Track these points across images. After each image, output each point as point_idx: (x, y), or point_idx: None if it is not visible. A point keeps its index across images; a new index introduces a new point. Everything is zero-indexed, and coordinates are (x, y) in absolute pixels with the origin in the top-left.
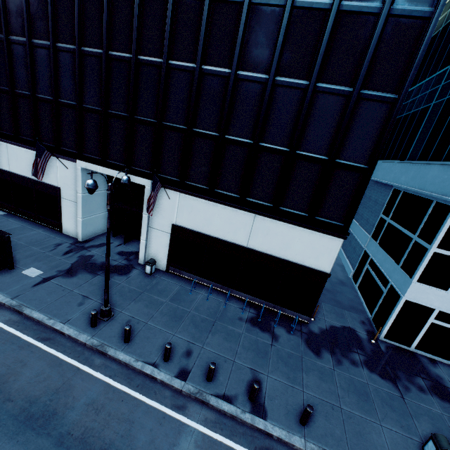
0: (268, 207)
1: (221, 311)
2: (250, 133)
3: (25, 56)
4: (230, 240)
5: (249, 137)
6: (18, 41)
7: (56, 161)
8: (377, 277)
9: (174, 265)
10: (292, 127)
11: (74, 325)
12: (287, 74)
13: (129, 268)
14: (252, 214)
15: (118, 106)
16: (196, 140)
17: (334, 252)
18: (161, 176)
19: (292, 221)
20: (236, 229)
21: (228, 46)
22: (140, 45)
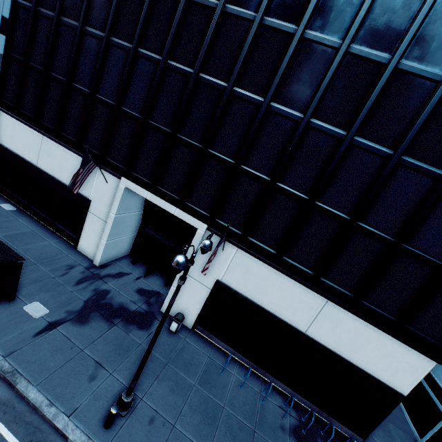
0: (347, 296)
1: (259, 409)
2: (349, 207)
3: (97, 51)
4: (285, 319)
5: (346, 211)
6: (94, 34)
7: (96, 170)
8: (429, 387)
9: (204, 325)
10: (406, 216)
11: (81, 420)
12: (419, 156)
13: (150, 317)
14: (324, 299)
15: (191, 133)
16: (277, 196)
17: (419, 373)
18: (219, 223)
19: (374, 322)
20: (297, 309)
21: (352, 106)
22: (241, 76)
